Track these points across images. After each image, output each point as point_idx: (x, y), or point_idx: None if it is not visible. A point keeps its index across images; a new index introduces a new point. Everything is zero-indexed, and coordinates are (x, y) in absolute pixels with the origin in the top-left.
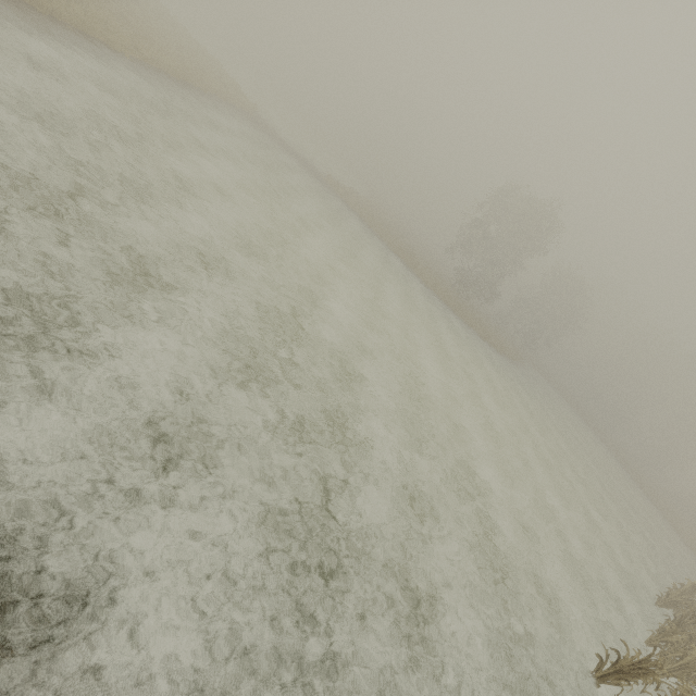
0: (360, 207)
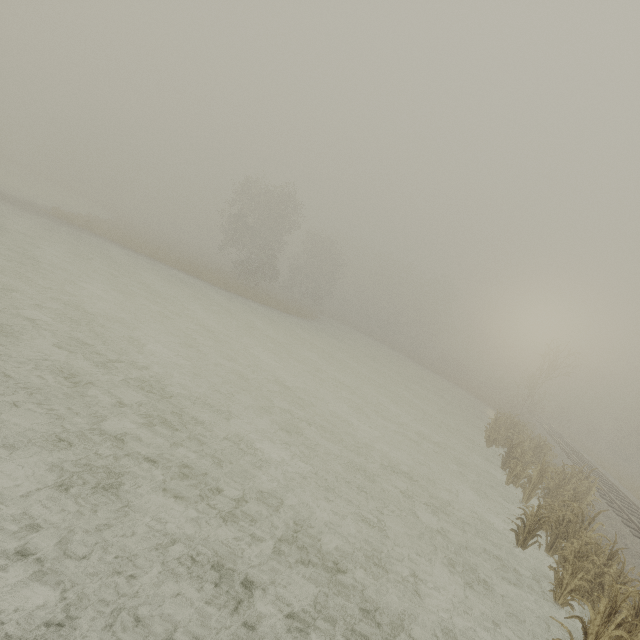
0: (111, 232)
